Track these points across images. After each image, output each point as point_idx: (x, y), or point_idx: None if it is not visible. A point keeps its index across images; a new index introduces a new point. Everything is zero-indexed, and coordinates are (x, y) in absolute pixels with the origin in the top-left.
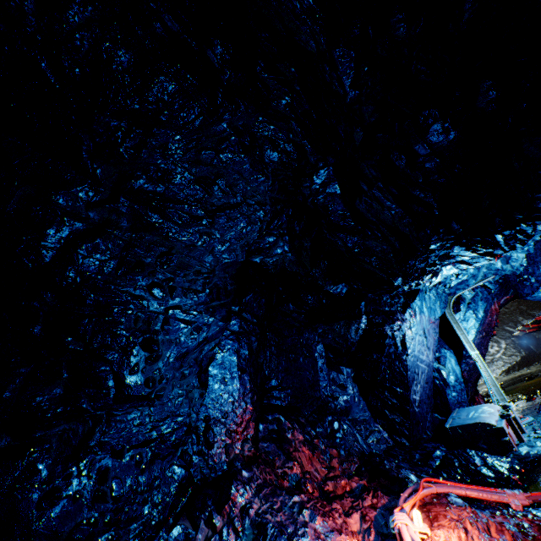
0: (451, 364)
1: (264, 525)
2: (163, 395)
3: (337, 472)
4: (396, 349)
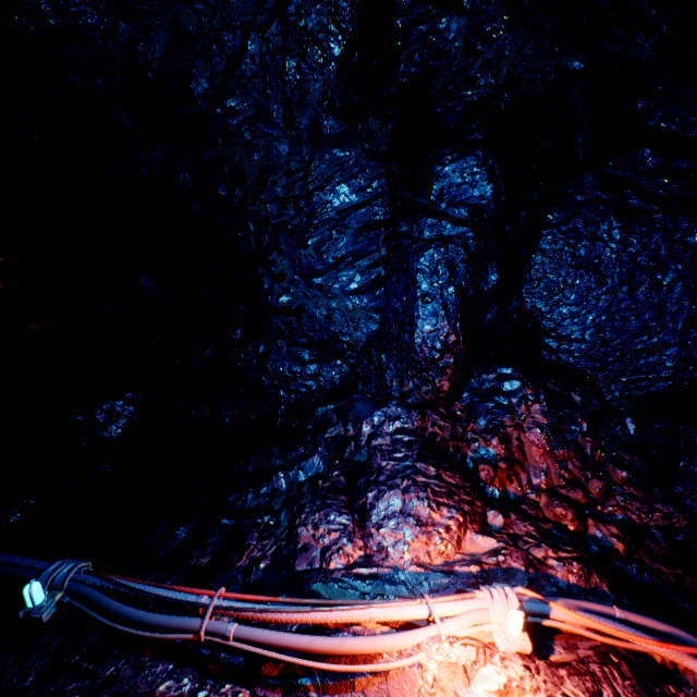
0: None
1: (369, 458)
2: (307, 310)
3: (578, 496)
4: None
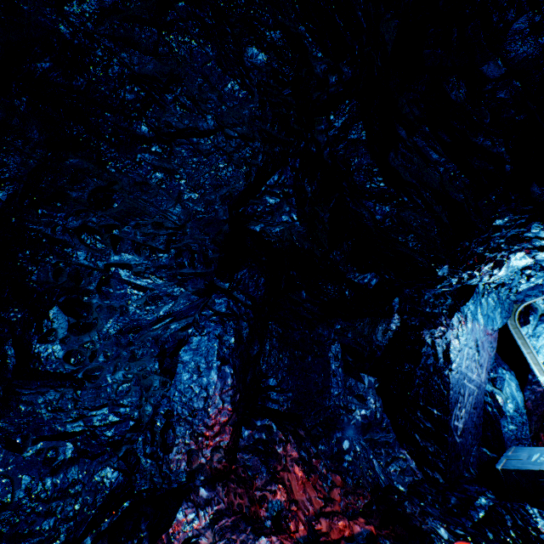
0: (511, 389)
1: None
2: (98, 376)
3: (337, 507)
4: (436, 361)
